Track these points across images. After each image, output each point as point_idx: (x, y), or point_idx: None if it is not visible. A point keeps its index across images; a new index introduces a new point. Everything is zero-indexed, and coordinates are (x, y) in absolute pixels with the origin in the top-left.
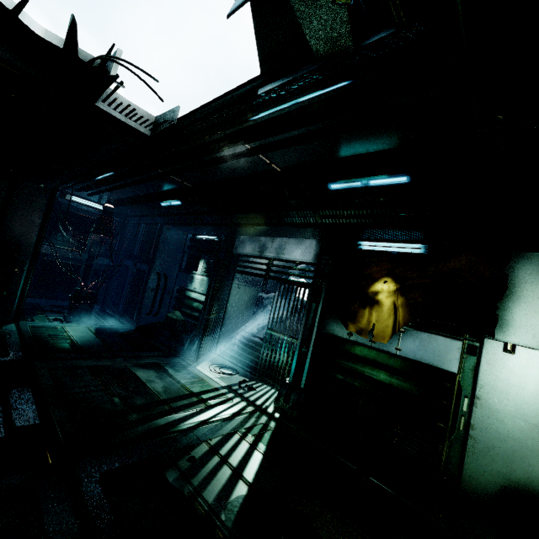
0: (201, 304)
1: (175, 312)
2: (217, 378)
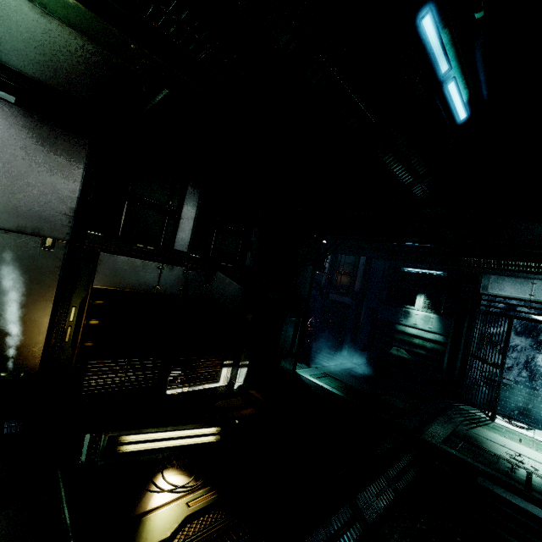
0: (425, 341)
1: (400, 349)
2: (536, 437)
